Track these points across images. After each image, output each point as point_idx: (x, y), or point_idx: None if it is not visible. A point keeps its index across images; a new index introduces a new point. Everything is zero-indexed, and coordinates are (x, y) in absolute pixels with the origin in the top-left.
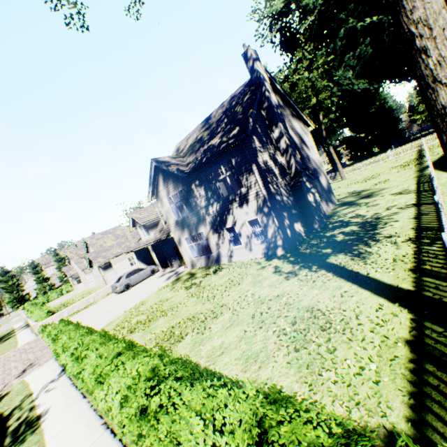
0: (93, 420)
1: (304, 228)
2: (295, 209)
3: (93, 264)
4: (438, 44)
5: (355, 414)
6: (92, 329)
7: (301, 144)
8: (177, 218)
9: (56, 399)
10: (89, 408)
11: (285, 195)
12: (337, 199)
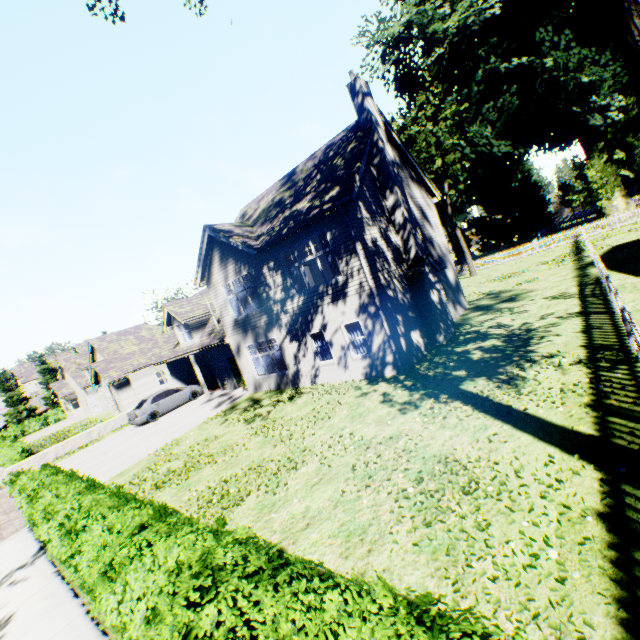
0: (90, 638)
1: (424, 340)
2: (413, 311)
3: (100, 379)
4: None
5: (534, 634)
6: (97, 482)
7: (422, 220)
8: (236, 315)
9: (26, 598)
10: (84, 615)
11: (399, 291)
12: (467, 301)
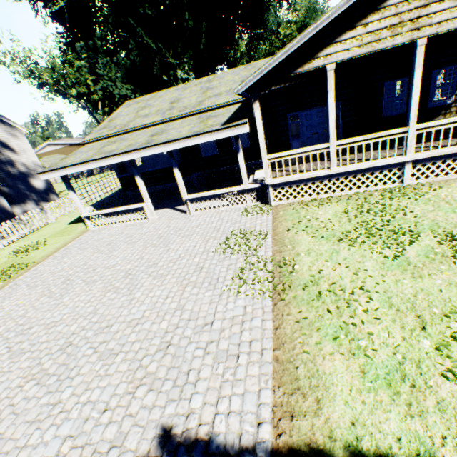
0: None
1: None
2: None
3: None
4: None
5: None
6: None
7: (0, 148)
8: None
9: None
10: None
11: None
12: None
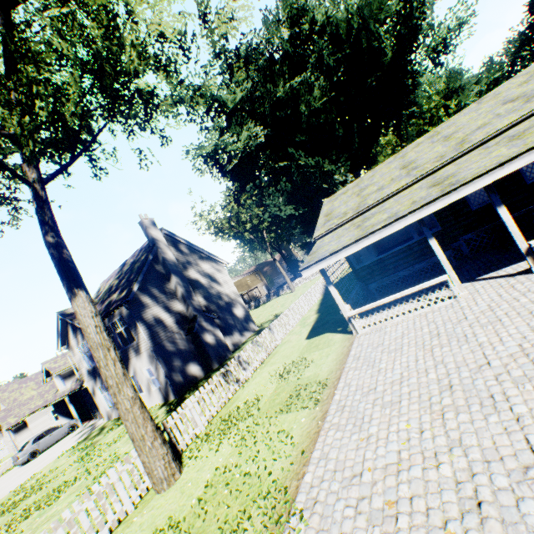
0: None
1: (202, 368)
2: (193, 351)
3: (2, 426)
4: (89, 339)
5: None
6: None
7: (211, 283)
8: (90, 366)
9: None
10: None
11: (179, 341)
12: (264, 322)
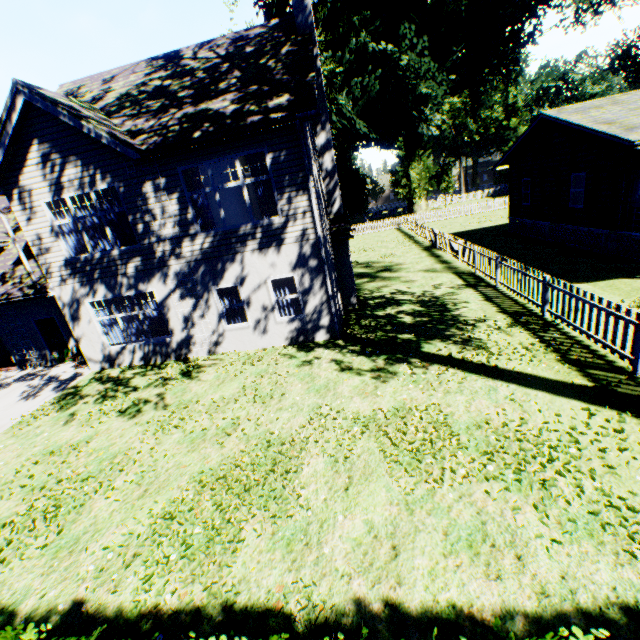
0: None
1: (341, 302)
2: (336, 271)
3: None
4: None
5: None
6: None
7: None
8: (73, 253)
9: None
10: None
11: (330, 246)
12: None
